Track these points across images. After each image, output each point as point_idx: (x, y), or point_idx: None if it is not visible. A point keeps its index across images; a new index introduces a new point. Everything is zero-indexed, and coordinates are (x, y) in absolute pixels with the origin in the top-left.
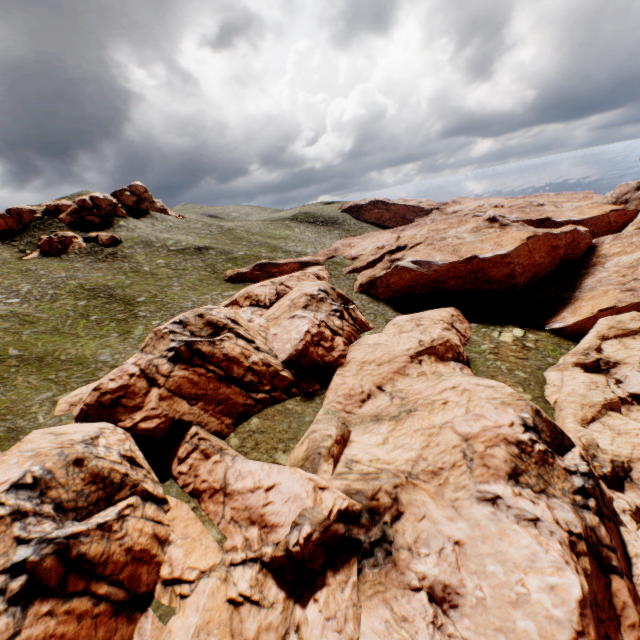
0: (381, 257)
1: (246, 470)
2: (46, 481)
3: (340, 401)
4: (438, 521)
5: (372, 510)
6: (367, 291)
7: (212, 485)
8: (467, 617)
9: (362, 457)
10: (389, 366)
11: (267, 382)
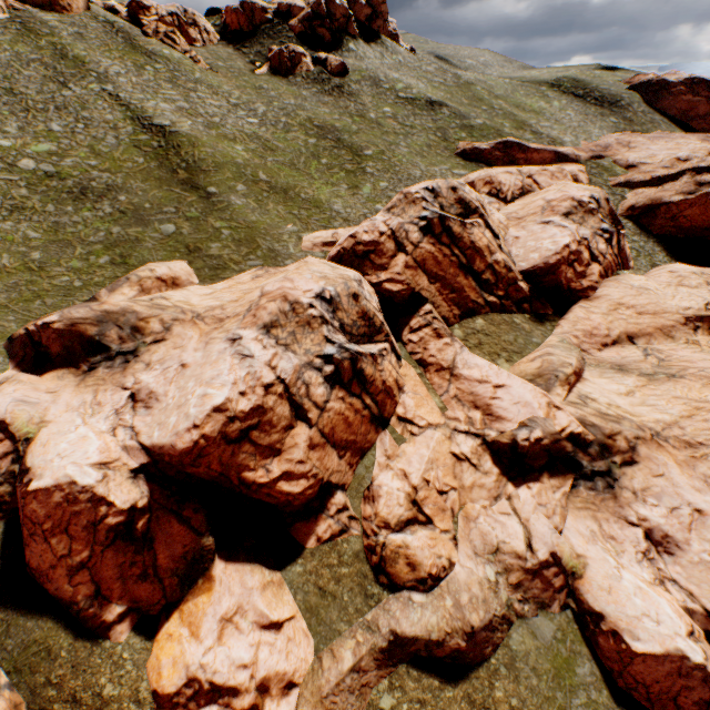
0: (677, 174)
1: (472, 362)
2: (336, 302)
3: (577, 336)
4: (679, 485)
5: (604, 446)
6: (636, 218)
7: (439, 362)
8: (680, 566)
9: (598, 398)
10: (651, 319)
11: (502, 287)
